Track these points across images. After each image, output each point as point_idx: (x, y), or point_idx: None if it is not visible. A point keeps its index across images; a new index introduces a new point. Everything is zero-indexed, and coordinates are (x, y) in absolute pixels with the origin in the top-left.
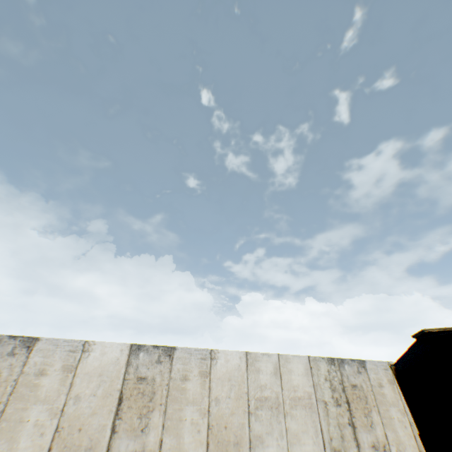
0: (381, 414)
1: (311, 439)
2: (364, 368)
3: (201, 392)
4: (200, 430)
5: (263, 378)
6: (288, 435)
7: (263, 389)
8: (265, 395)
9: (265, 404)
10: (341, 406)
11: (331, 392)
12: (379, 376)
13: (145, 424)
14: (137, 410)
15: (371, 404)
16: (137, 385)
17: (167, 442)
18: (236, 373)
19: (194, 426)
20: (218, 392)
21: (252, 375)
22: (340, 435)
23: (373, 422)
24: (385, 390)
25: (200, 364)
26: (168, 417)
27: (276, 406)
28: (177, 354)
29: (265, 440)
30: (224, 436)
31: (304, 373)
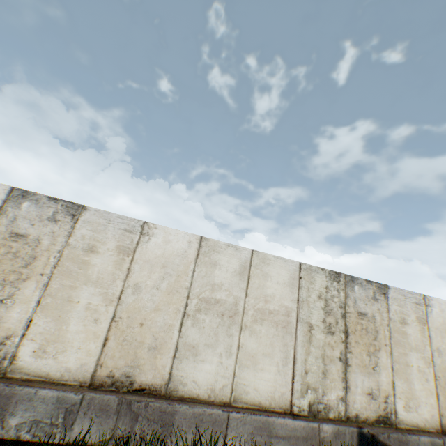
0: (394, 358)
1: (274, 367)
2: (384, 296)
3: (113, 273)
4: (98, 320)
5: (220, 276)
6: (239, 355)
7: (215, 289)
8: (217, 297)
9: (214, 309)
10: (334, 335)
11: (323, 315)
12: (405, 310)
13: (10, 296)
14: (0, 275)
15: (381, 342)
16: (8, 243)
17: (39, 325)
18: (178, 260)
19: (90, 314)
20: (141, 278)
21: (203, 268)
22: (321, 370)
23: (378, 365)
24: (409, 329)
25: (122, 237)
26: (50, 293)
27: (230, 315)
28: (86, 217)
29: (200, 353)
30: (136, 336)
31: (288, 283)
